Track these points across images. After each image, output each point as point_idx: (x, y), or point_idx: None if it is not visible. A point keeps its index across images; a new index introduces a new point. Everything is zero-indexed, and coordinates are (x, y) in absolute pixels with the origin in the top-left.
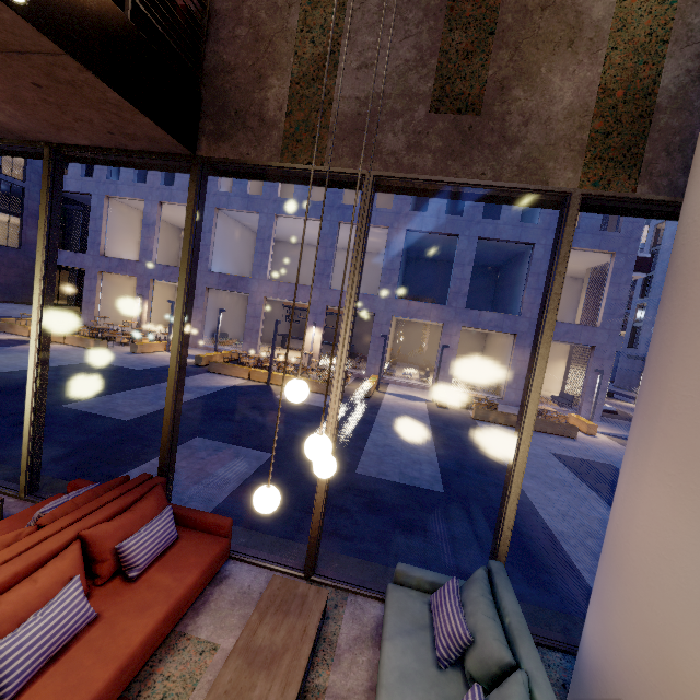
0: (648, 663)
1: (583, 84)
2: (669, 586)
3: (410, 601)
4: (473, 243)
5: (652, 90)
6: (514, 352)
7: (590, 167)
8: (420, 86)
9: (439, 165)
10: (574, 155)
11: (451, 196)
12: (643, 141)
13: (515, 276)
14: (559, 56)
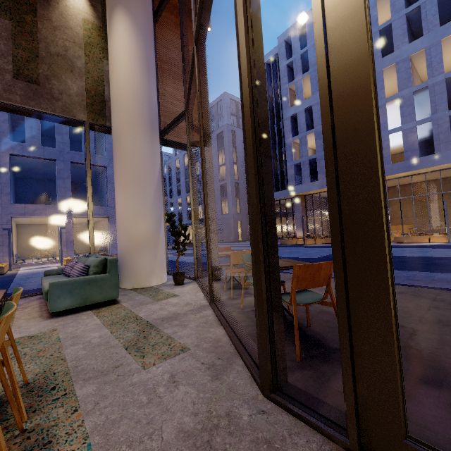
0: (127, 240)
1: (80, 86)
2: (126, 218)
3: (54, 276)
4: (67, 165)
5: (103, 94)
6: (110, 227)
7: (89, 114)
8: (5, 66)
9: (24, 101)
10: (83, 109)
11: (34, 116)
12: (105, 109)
13: (101, 185)
14: (68, 74)
